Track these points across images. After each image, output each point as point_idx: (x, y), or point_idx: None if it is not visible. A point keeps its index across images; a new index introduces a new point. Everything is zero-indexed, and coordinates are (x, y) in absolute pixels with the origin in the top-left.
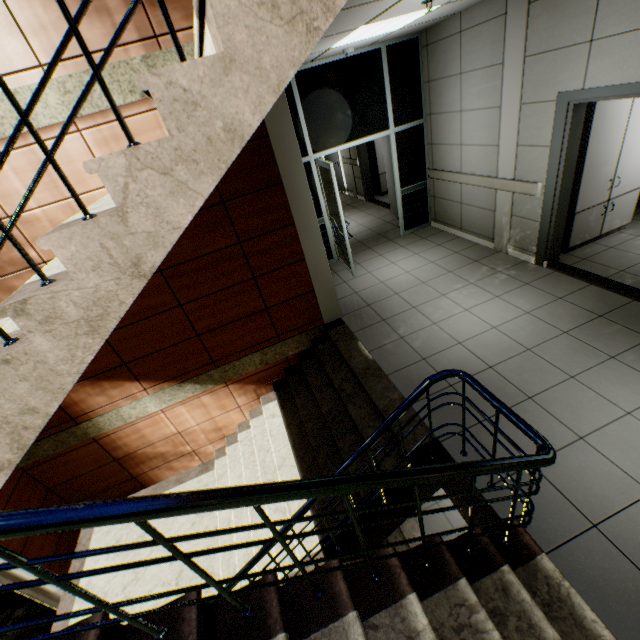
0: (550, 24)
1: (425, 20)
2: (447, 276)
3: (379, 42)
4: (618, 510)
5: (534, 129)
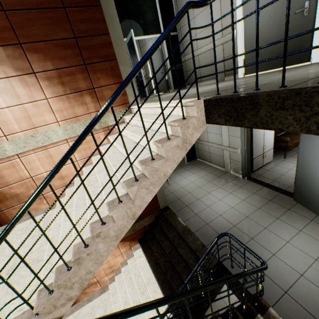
0: None
1: None
2: (209, 184)
3: None
4: (292, 284)
5: (234, 131)
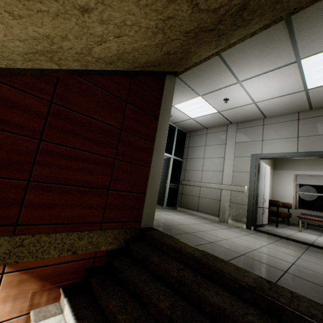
0: (245, 135)
1: (201, 121)
2: (207, 224)
3: (177, 124)
4: None
5: (241, 165)
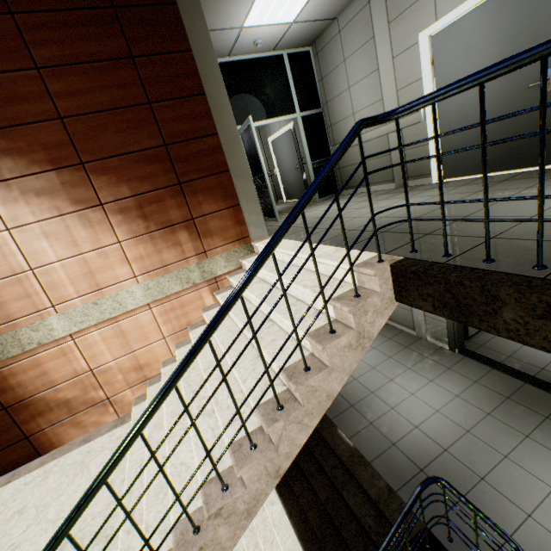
0: None
1: None
2: (389, 361)
3: None
4: None
5: None
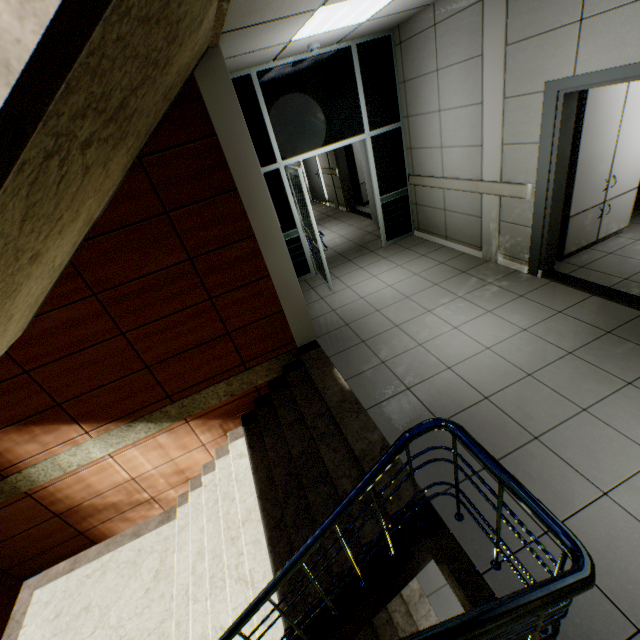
0: (533, 6)
1: (395, 10)
2: (433, 289)
3: (348, 39)
4: None
5: (520, 125)
